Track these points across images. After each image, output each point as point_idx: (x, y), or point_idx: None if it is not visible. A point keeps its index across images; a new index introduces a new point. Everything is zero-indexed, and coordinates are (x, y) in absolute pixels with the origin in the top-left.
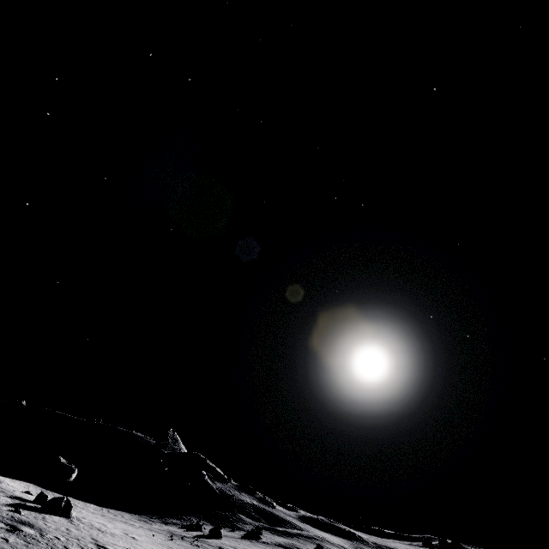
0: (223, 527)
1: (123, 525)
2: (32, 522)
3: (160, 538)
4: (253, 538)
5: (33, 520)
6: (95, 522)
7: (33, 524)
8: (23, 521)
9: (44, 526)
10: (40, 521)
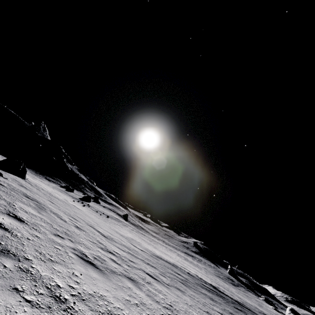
0: (77, 190)
1: (44, 184)
2: (28, 194)
3: (77, 203)
4: (97, 202)
5: (21, 188)
6: (36, 183)
7: (33, 198)
8: (21, 192)
9: (40, 200)
10: (27, 190)
